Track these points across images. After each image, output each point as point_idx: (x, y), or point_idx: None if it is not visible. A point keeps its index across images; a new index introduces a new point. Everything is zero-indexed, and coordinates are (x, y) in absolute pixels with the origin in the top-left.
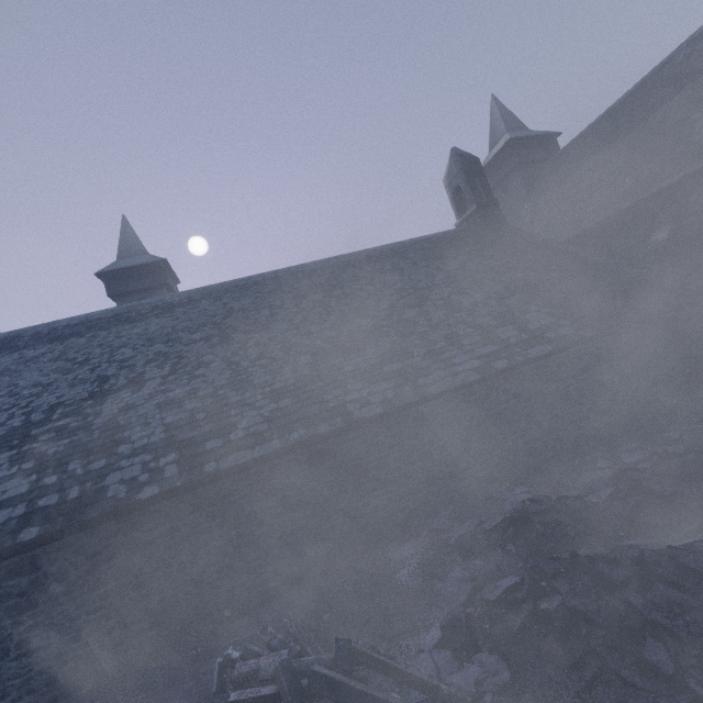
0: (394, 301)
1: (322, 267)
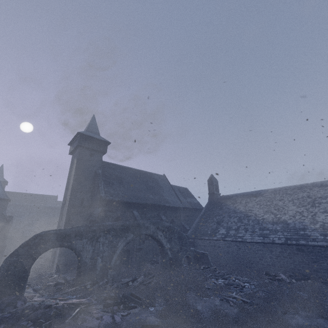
0: (47, 219)
1: (41, 206)
